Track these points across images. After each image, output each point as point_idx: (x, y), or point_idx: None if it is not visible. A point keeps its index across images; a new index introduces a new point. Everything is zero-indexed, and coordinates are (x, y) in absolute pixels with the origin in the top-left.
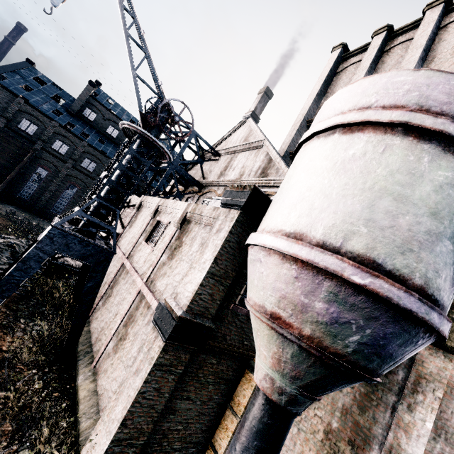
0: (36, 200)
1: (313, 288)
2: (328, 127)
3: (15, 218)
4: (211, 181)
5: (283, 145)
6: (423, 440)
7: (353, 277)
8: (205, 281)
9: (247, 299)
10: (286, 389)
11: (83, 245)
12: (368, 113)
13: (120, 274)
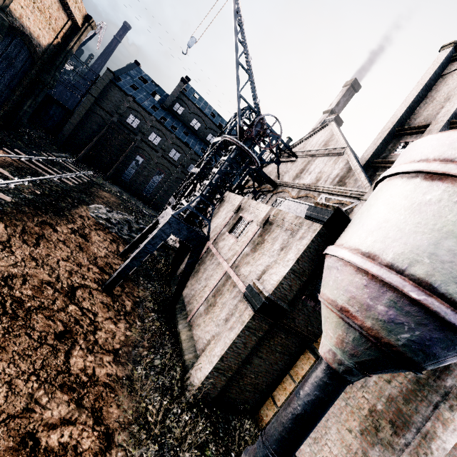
0: (133, 182)
1: (378, 295)
2: (412, 171)
3: (122, 197)
4: (285, 182)
5: (365, 154)
6: None
7: (411, 293)
8: (287, 275)
9: (321, 294)
10: (344, 361)
11: (188, 231)
12: (450, 166)
13: (207, 256)
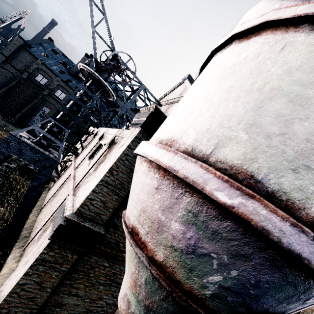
0: None
1: (171, 203)
2: (225, 40)
3: None
4: None
5: None
6: None
7: (217, 192)
8: (98, 188)
9: None
10: None
11: (33, 152)
12: (268, 14)
13: (67, 181)
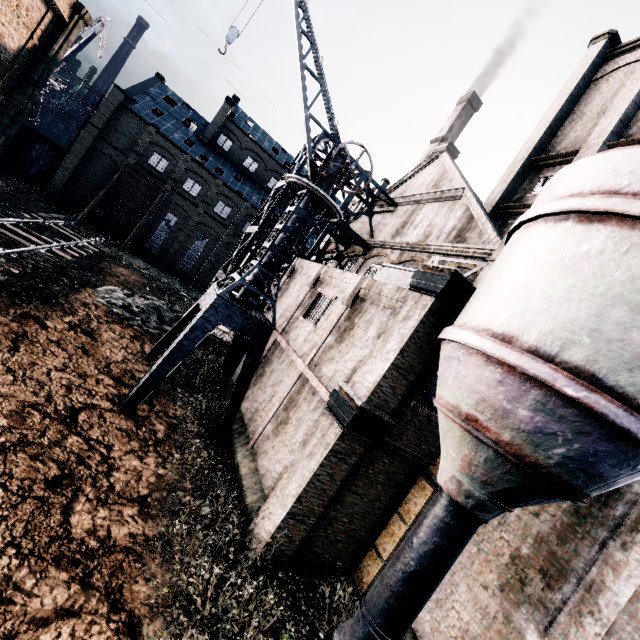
0: (164, 252)
1: (518, 394)
2: (560, 211)
3: (148, 275)
4: (382, 242)
5: (491, 196)
6: (635, 581)
7: (566, 388)
8: (388, 373)
9: (437, 397)
10: (474, 493)
11: (244, 318)
12: (615, 201)
13: (273, 353)
